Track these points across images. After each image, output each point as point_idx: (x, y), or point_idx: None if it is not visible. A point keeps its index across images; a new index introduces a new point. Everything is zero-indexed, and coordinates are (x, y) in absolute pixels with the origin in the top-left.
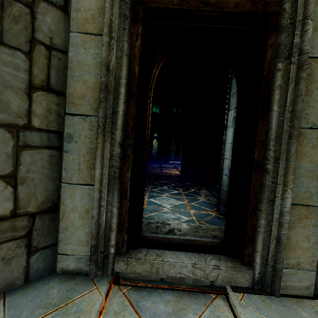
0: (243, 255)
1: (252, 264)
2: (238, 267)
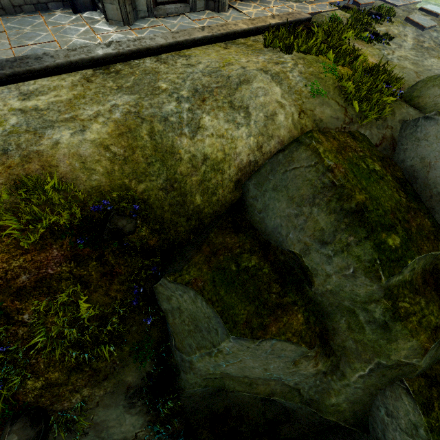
0: (187, 0)
1: (189, 3)
2: (186, 5)
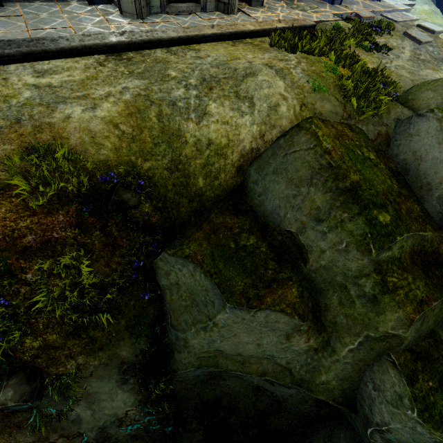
0: (198, 0)
1: (201, 3)
2: (197, 5)
